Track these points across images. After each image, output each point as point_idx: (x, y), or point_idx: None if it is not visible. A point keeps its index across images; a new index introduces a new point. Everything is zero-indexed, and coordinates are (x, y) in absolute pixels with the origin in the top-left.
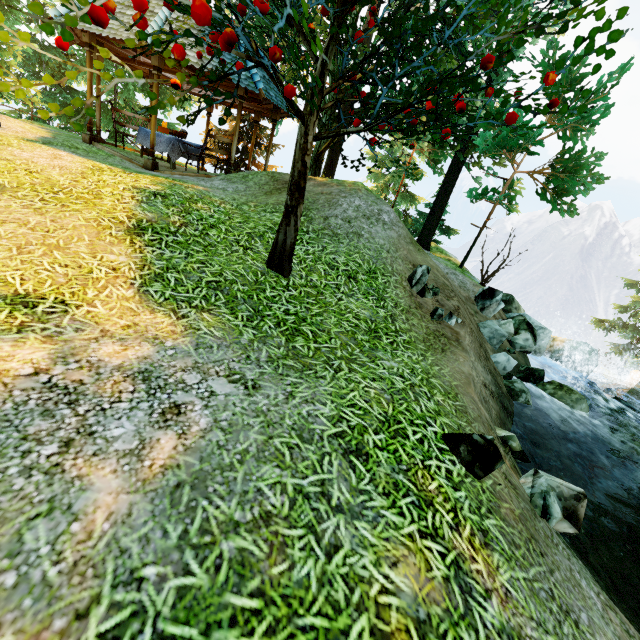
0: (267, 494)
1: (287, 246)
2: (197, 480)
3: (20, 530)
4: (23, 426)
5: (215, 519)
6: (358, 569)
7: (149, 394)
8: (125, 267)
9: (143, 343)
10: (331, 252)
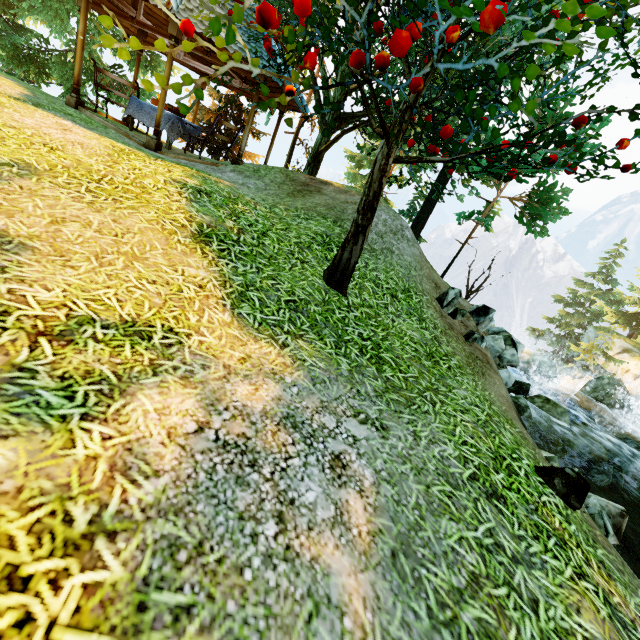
0: (461, 552)
1: (351, 265)
2: (404, 545)
3: (307, 638)
4: (230, 501)
5: (441, 589)
6: (560, 622)
7: (308, 445)
8: (209, 284)
9: (266, 380)
10: (373, 269)
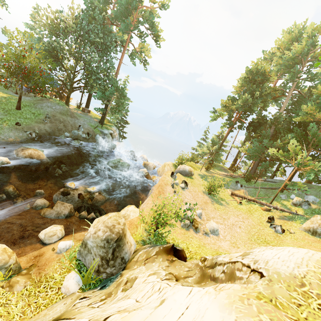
0: None
1: (18, 106)
2: None
3: None
4: None
5: None
6: None
7: None
8: None
9: None
10: (32, 110)
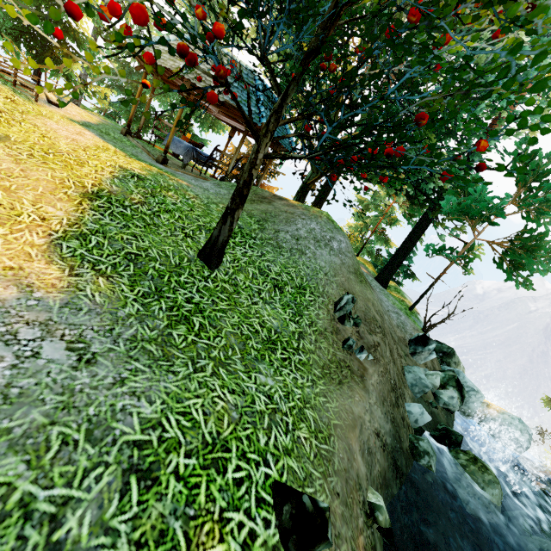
0: None
1: (219, 242)
2: None
3: None
4: None
5: None
6: None
7: None
8: (56, 220)
9: (12, 286)
10: (268, 260)
